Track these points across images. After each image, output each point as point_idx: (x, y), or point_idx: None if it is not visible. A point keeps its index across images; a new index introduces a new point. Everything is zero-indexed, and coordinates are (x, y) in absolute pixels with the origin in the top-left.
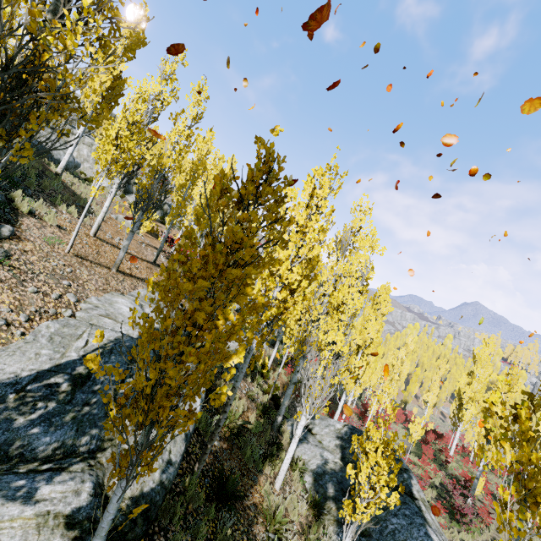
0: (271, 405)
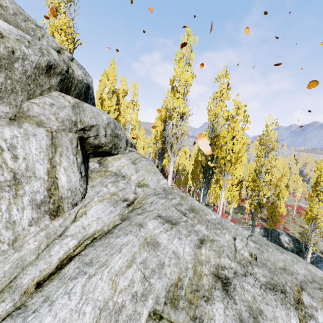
0: None
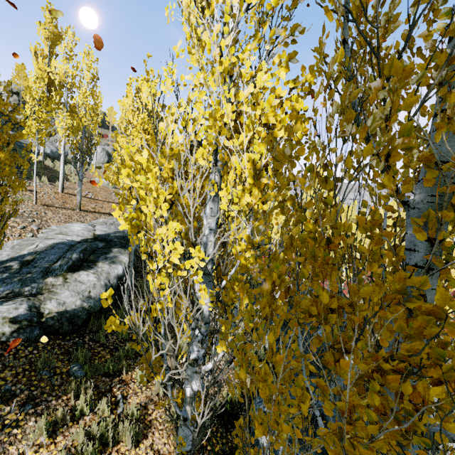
0: None
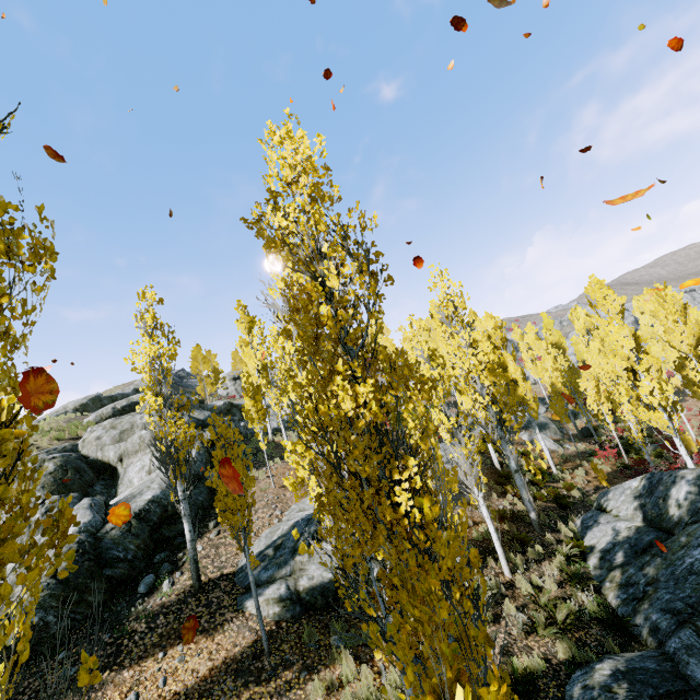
0: (553, 508)
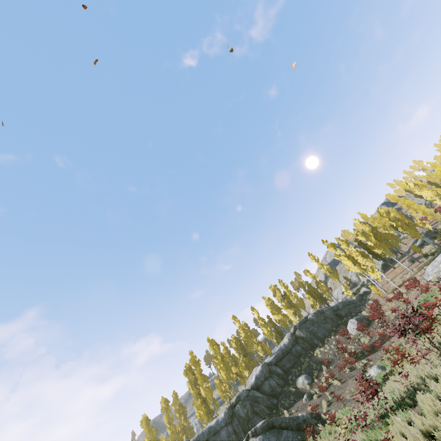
0: None
